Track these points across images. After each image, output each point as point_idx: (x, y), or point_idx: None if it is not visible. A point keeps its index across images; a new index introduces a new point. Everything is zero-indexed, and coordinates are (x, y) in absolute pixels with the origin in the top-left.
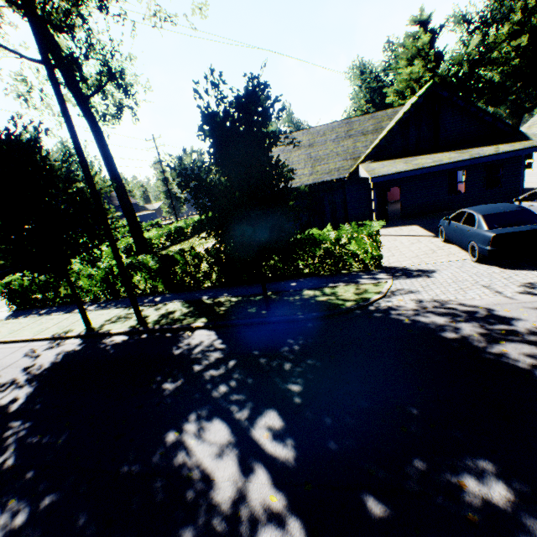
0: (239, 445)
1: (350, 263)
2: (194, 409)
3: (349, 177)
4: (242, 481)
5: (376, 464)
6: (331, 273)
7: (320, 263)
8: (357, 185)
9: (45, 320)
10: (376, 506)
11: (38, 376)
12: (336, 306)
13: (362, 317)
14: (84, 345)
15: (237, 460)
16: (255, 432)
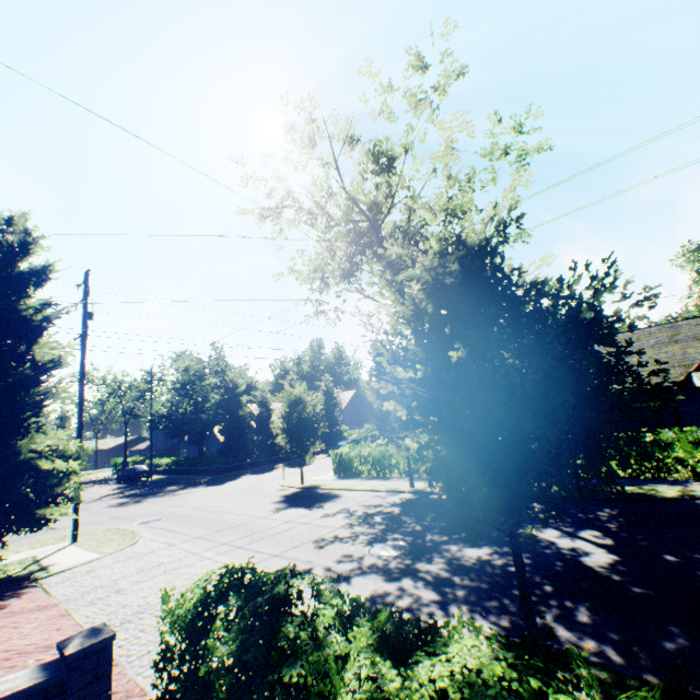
0: (569, 536)
1: (674, 467)
2: (529, 524)
3: (678, 386)
4: (575, 544)
5: (673, 549)
6: (650, 475)
7: (637, 465)
8: (693, 396)
9: (371, 482)
10: (668, 557)
11: (397, 504)
12: (654, 495)
13: (683, 504)
14: (416, 496)
15: (570, 539)
16: (580, 534)
